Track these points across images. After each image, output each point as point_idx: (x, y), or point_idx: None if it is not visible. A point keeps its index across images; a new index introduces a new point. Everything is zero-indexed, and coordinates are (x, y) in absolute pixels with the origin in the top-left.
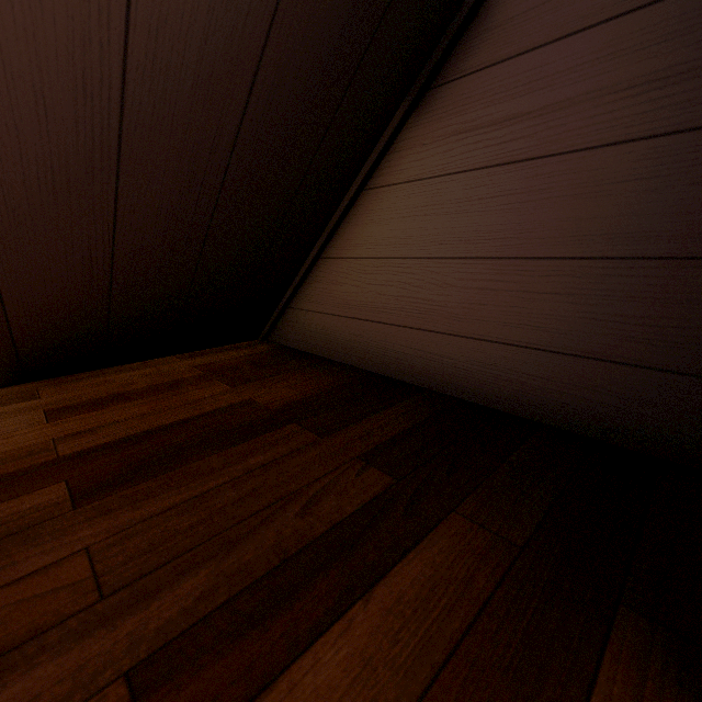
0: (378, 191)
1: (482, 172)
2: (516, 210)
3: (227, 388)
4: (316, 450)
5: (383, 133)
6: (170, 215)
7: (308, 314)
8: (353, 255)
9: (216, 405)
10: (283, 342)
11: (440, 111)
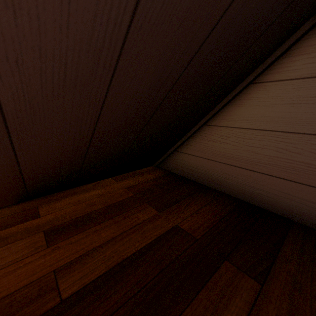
0: (266, 84)
1: None
2: None
3: (156, 212)
4: (270, 306)
5: (283, 42)
6: (137, 102)
7: (190, 156)
8: (234, 125)
9: (157, 231)
10: (169, 169)
11: None
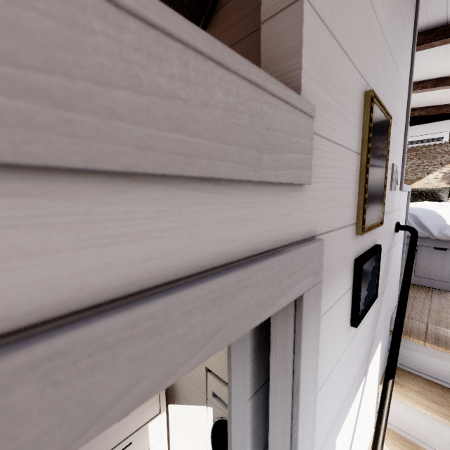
0: None
1: (235, 46)
2: (250, 58)
3: None
4: None
5: None
6: None
7: None
8: None
9: None
10: None
11: (217, 23)
